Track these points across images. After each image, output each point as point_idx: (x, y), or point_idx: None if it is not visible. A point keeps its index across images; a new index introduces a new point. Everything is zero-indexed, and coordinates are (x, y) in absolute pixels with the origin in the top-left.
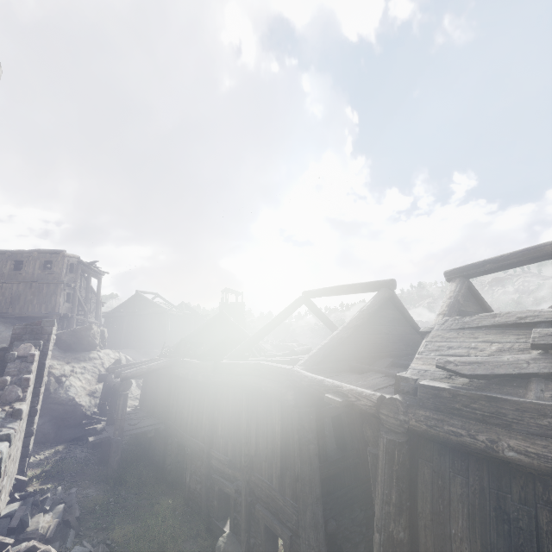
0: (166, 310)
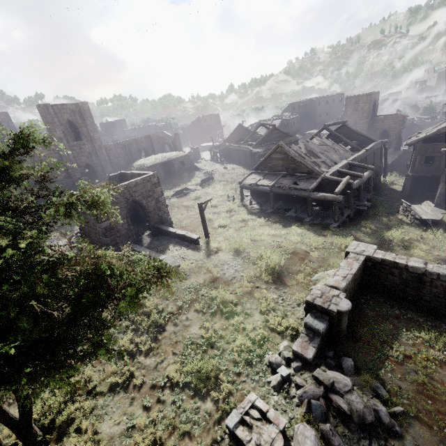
0: None
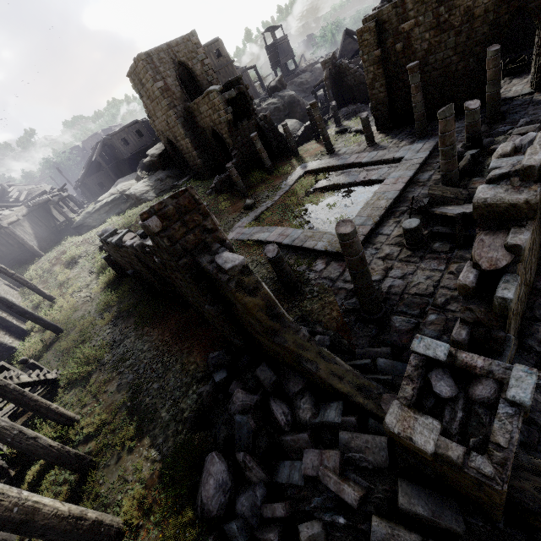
0: (244, 69)
